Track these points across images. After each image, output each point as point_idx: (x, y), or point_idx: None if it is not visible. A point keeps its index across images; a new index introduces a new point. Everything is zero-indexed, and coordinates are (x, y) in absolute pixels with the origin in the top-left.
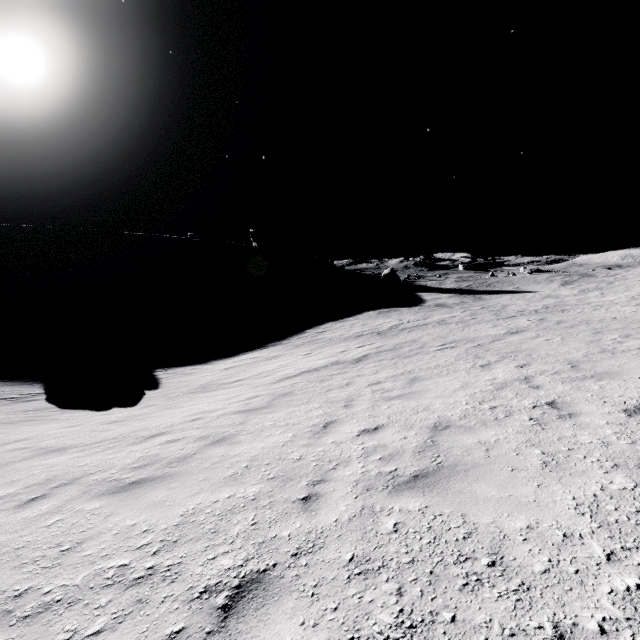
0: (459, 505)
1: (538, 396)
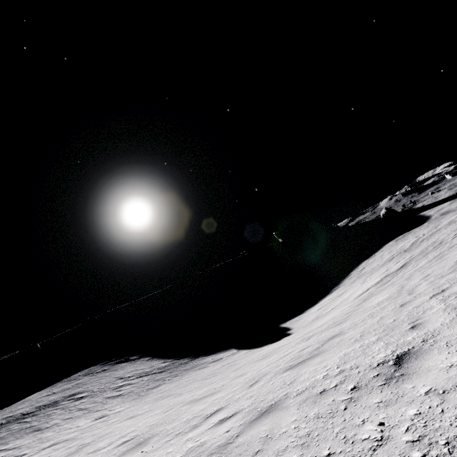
0: None
1: None
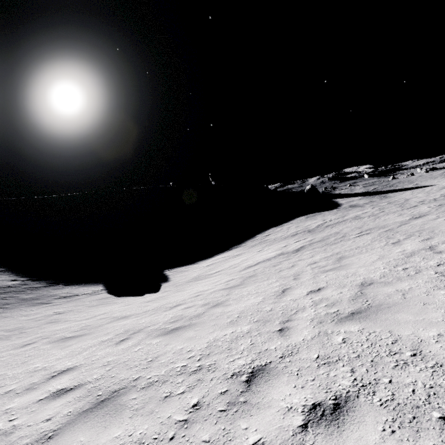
0: (386, 326)
1: (441, 258)
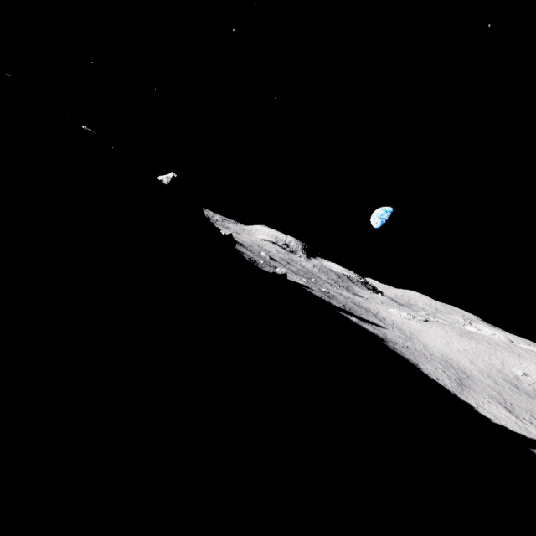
0: None
1: None
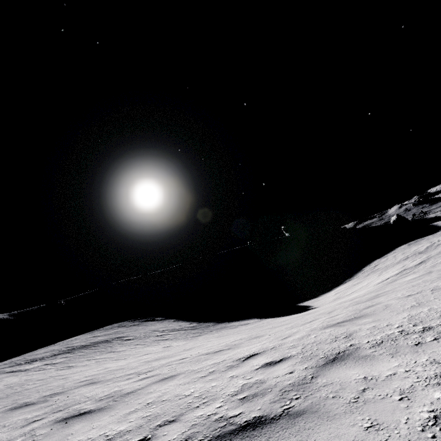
0: None
1: None
